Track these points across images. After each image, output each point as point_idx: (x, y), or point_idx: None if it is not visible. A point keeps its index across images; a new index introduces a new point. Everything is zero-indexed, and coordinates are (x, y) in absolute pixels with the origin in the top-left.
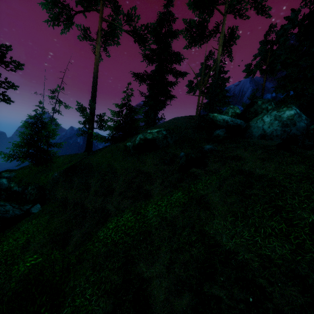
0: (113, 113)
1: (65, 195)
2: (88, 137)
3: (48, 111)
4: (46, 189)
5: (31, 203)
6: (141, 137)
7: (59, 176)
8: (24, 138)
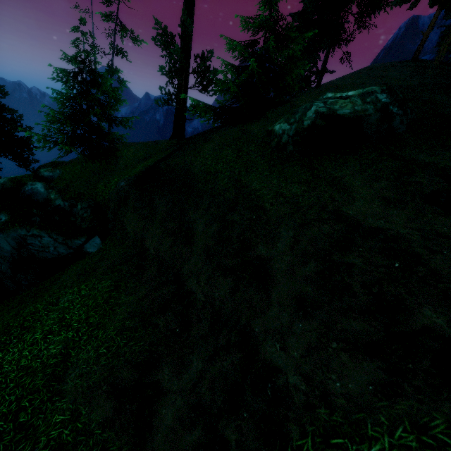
0: (232, 47)
1: (139, 231)
2: (177, 109)
3: (104, 52)
4: (109, 209)
5: (84, 234)
6: (321, 108)
7: (127, 188)
8: (65, 104)
